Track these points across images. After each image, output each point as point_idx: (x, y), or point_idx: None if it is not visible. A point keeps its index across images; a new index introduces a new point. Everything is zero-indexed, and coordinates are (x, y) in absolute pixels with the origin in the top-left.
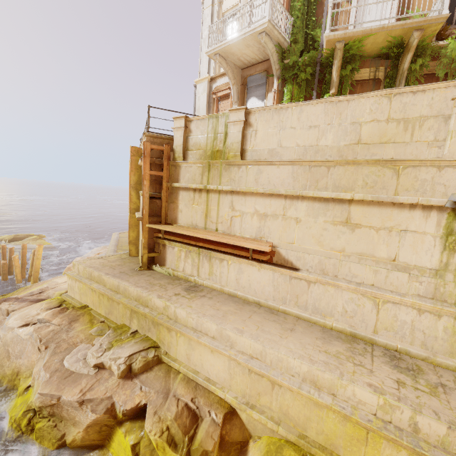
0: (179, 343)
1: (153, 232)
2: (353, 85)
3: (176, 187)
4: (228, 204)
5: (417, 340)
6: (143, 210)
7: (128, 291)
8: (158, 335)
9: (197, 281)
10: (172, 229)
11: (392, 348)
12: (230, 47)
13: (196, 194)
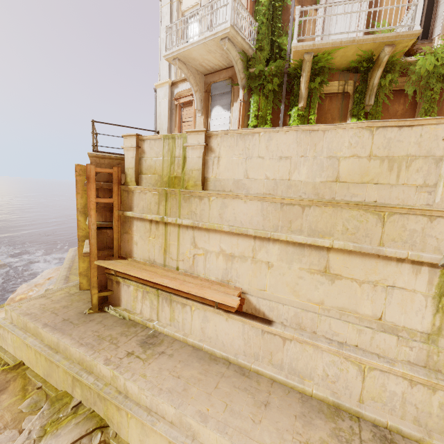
0: (131, 426)
1: (104, 267)
2: (321, 98)
3: (129, 216)
4: (189, 240)
5: (409, 414)
6: (90, 244)
7: (69, 351)
8: (105, 412)
9: (157, 327)
10: (124, 268)
11: (382, 424)
12: (190, 52)
13: (152, 225)
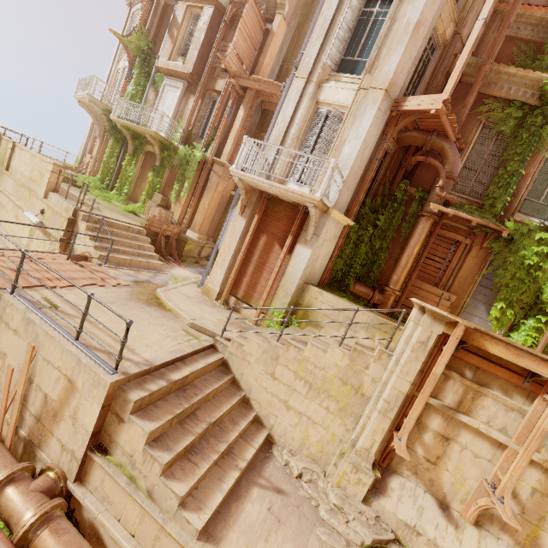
0: None
1: None
2: (147, 153)
3: None
4: None
5: None
6: None
7: None
8: None
9: None
10: None
11: None
12: (82, 99)
13: None
